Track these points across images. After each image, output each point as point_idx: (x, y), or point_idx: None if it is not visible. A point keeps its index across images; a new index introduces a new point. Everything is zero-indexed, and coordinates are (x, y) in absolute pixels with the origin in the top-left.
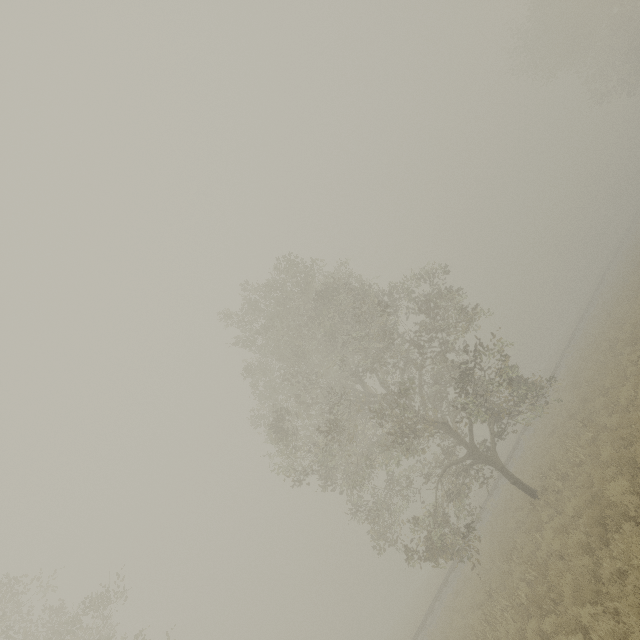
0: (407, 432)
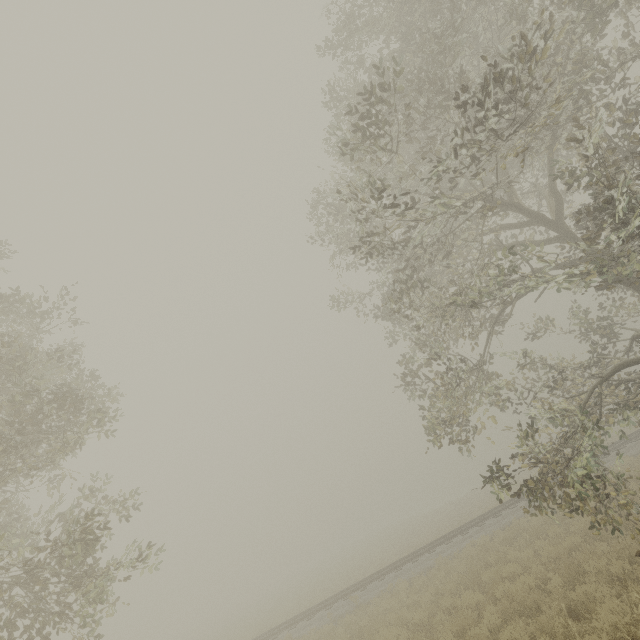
0: (637, 204)
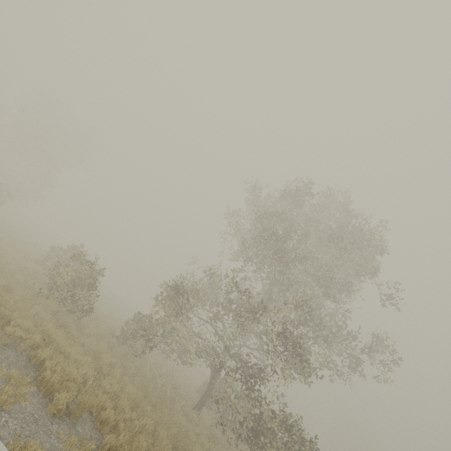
0: None
